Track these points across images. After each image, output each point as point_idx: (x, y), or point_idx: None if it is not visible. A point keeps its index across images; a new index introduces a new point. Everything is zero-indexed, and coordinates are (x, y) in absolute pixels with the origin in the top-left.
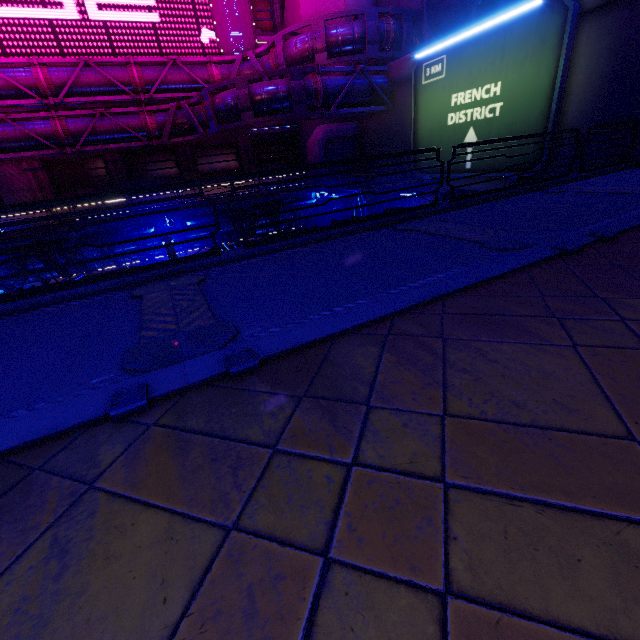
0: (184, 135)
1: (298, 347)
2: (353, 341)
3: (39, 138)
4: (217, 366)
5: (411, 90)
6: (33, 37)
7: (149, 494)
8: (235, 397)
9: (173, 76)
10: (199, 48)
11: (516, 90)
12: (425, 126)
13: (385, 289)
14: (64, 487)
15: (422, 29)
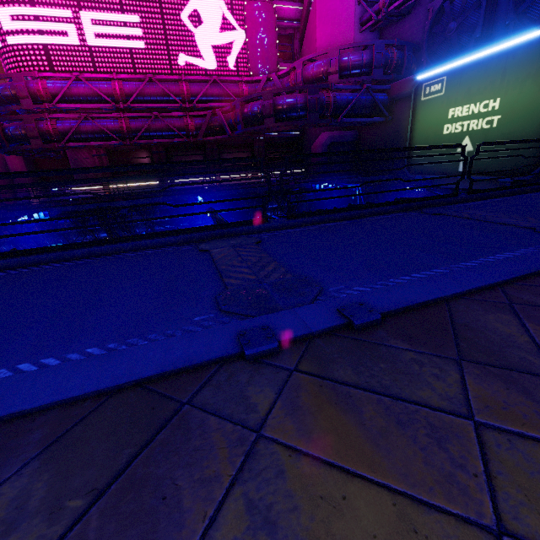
0: (214, 135)
1: (412, 306)
2: (472, 306)
3: (108, 132)
4: (333, 316)
5: (409, 105)
6: (116, 60)
7: (341, 457)
8: (373, 351)
9: (212, 90)
10: (234, 71)
11: (515, 105)
12: (421, 134)
13: (456, 261)
14: (227, 430)
15: (420, 58)
